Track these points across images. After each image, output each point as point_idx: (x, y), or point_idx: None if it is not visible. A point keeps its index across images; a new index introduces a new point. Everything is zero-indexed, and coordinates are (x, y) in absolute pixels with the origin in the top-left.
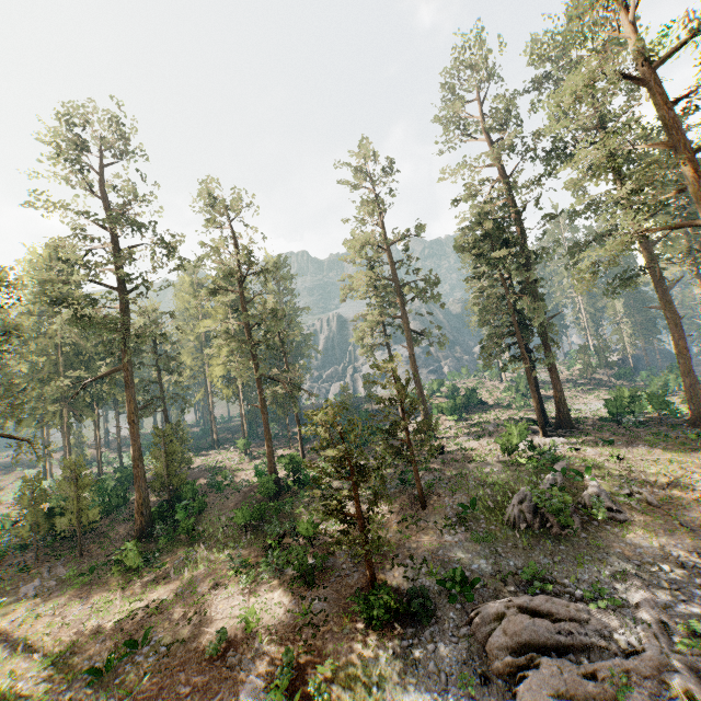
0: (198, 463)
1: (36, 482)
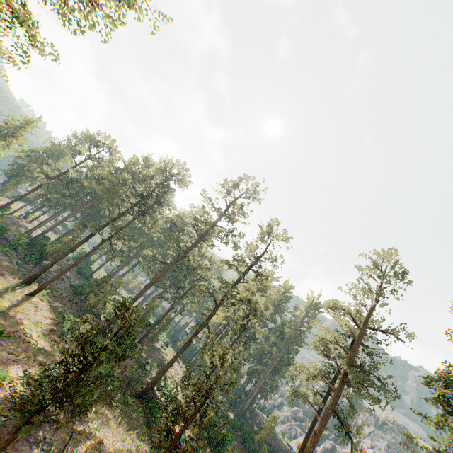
0: (167, 357)
1: (109, 278)
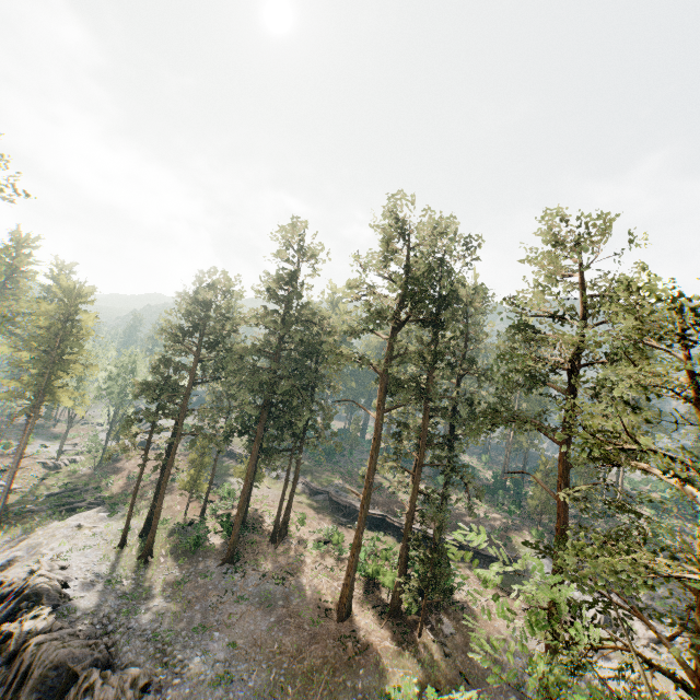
0: None
1: None
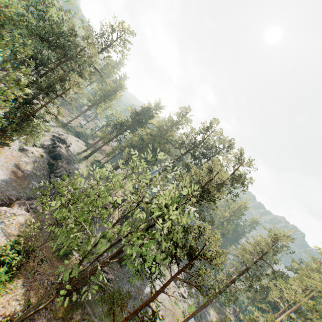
0: None
1: None
